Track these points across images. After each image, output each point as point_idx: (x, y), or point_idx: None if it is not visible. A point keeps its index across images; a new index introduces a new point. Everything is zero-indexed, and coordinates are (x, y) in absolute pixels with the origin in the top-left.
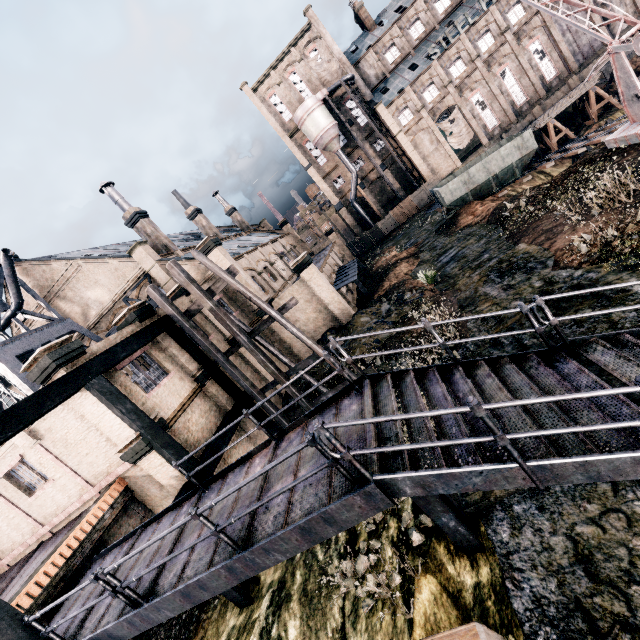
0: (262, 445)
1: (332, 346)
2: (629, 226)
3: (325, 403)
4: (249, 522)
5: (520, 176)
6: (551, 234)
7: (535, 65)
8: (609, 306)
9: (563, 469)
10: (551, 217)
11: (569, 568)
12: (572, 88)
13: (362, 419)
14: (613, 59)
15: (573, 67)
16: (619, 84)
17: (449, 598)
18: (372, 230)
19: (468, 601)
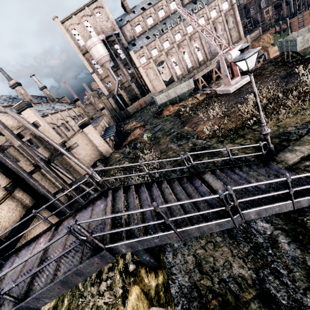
0: (46, 229)
1: (91, 173)
2: (222, 125)
3: (87, 203)
4: (29, 281)
5: (188, 97)
6: (196, 124)
7: (196, 53)
8: (214, 156)
9: (191, 231)
10: (197, 117)
11: (193, 269)
12: (208, 66)
13: (99, 217)
14: (220, 59)
15: (208, 58)
16: (222, 69)
17: (144, 295)
18: (125, 111)
19: (152, 294)
